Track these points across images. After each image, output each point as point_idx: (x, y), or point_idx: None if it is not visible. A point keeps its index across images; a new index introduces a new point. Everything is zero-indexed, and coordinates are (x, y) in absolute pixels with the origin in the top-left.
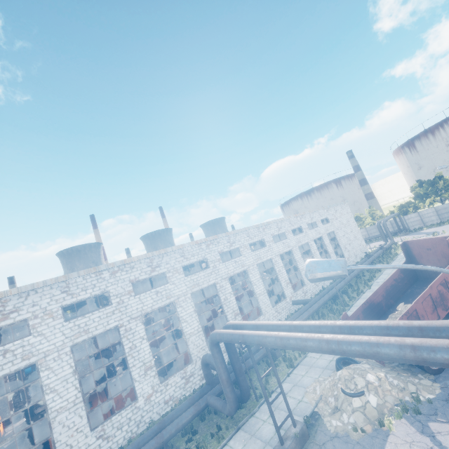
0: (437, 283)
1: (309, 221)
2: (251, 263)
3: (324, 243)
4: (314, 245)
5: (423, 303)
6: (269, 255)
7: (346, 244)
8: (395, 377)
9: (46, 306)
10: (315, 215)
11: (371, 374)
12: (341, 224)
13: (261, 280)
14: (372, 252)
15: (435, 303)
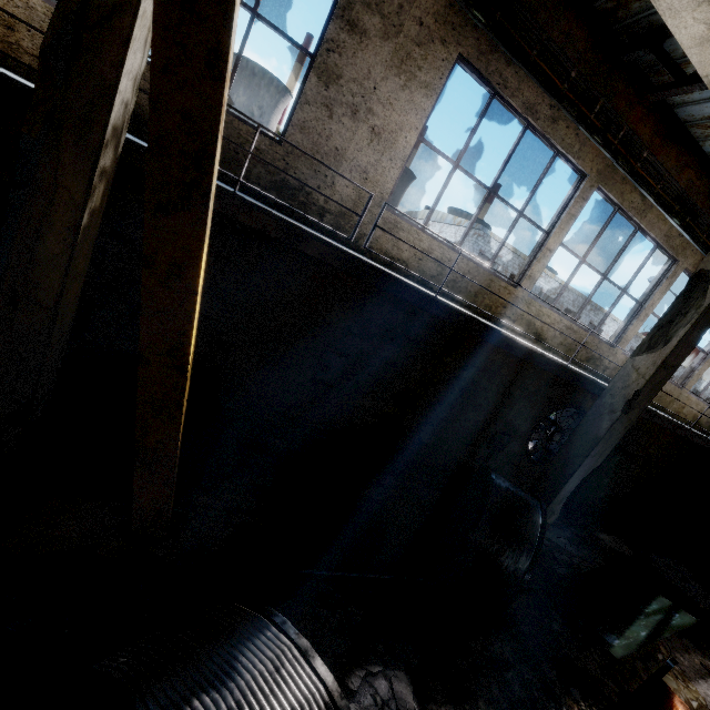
0: None
1: (699, 388)
2: None
3: None
4: None
5: None
6: None
7: None
8: None
9: (564, 302)
10: (709, 389)
11: None
12: None
13: None
14: None
15: None
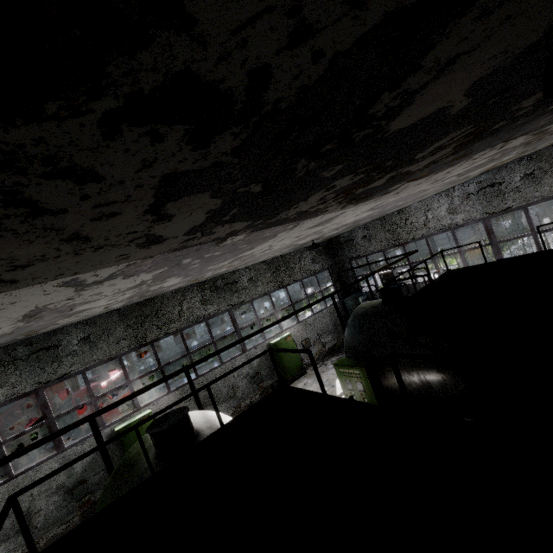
0: (6, 415)
1: None
2: None
3: None
4: None
5: None
6: None
7: None
8: None
9: None
10: None
11: None
12: None
13: None
14: (278, 306)
15: (1, 432)
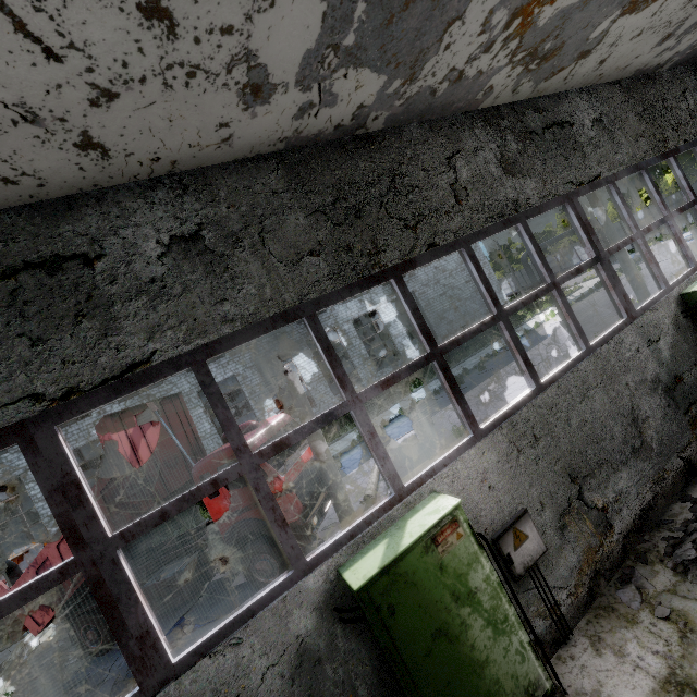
0: None
1: None
2: (185, 392)
3: (382, 321)
4: (352, 330)
5: (61, 547)
6: (231, 370)
7: (447, 310)
8: (61, 648)
9: None
10: None
11: (37, 641)
12: (439, 272)
13: (206, 415)
14: None
15: None
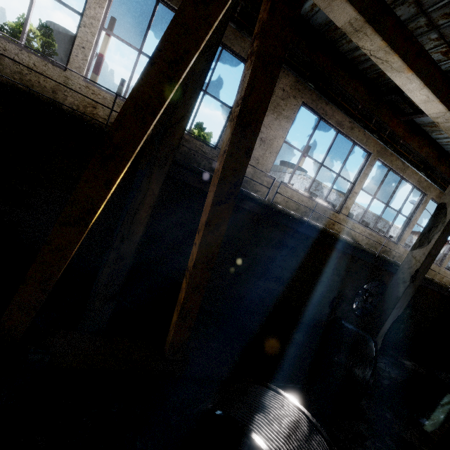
0: None
1: None
2: None
3: None
4: None
5: None
6: None
7: None
8: None
9: (358, 215)
10: None
11: None
12: None
13: None
14: None
15: None
